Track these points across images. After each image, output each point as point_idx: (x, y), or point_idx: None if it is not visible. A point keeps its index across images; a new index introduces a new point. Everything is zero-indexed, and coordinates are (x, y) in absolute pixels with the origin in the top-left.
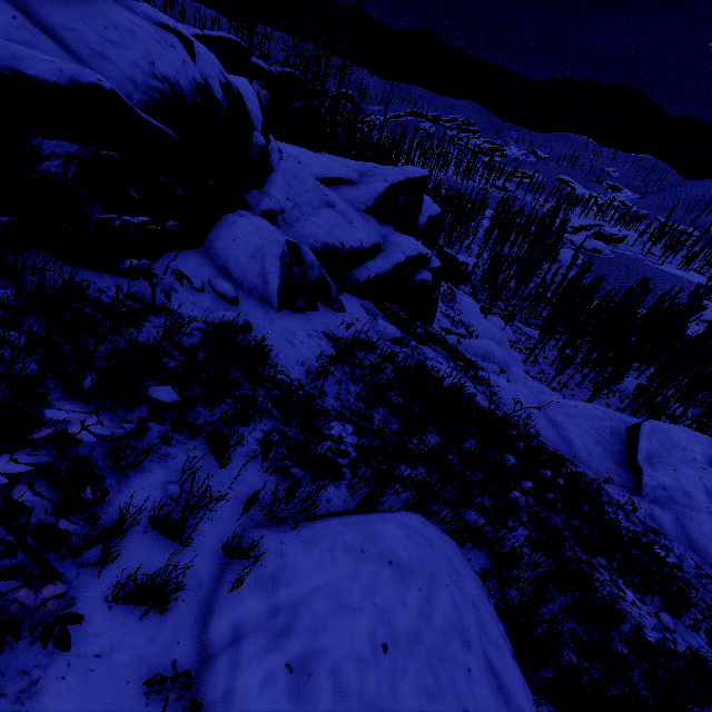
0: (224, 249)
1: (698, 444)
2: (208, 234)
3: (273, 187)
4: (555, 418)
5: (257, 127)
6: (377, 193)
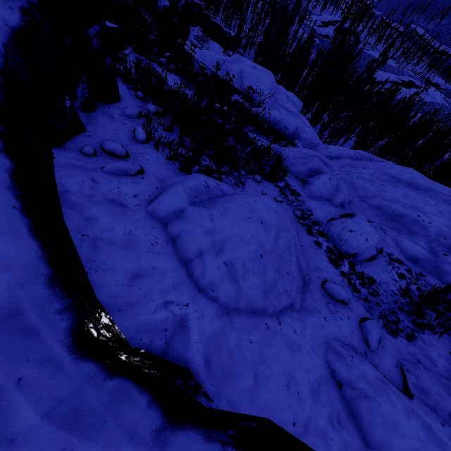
0: None
1: (250, 62)
2: None
3: None
4: (204, 55)
5: None
6: None
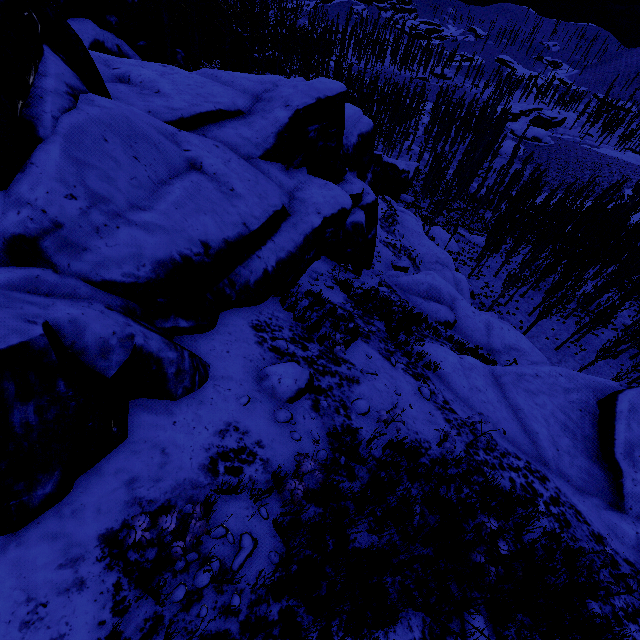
0: None
1: None
2: None
3: (30, 179)
4: (515, 401)
5: None
6: (277, 126)
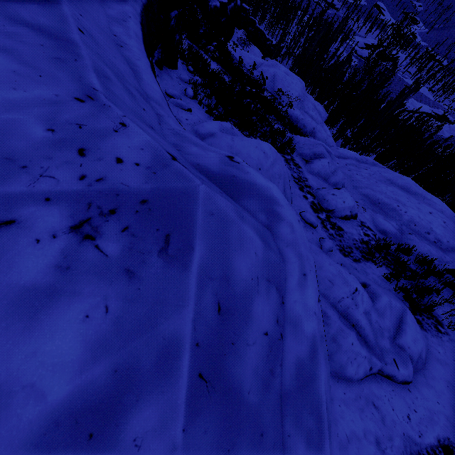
0: None
1: (285, 68)
2: None
3: None
4: (243, 55)
5: None
6: None
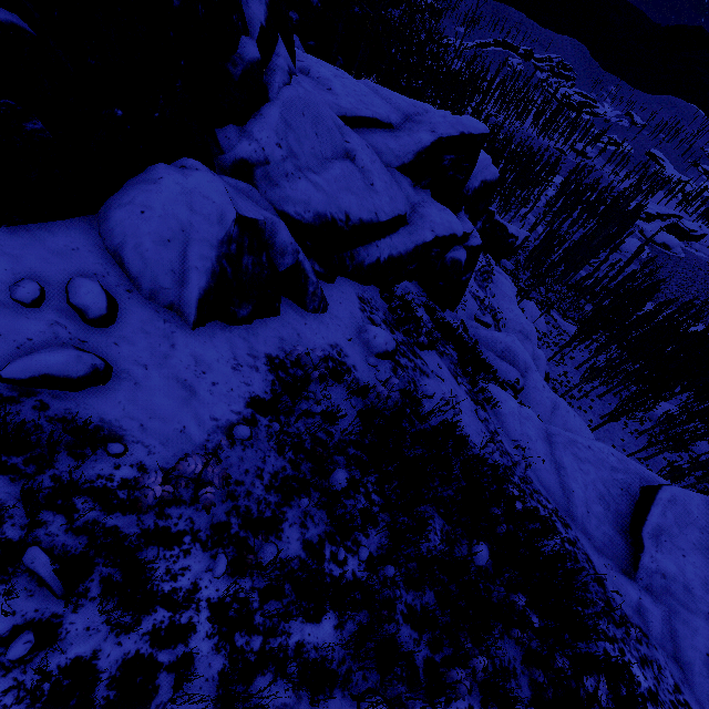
0: (122, 225)
1: None
2: (112, 193)
3: (260, 125)
4: (561, 459)
5: (252, 30)
6: (419, 146)
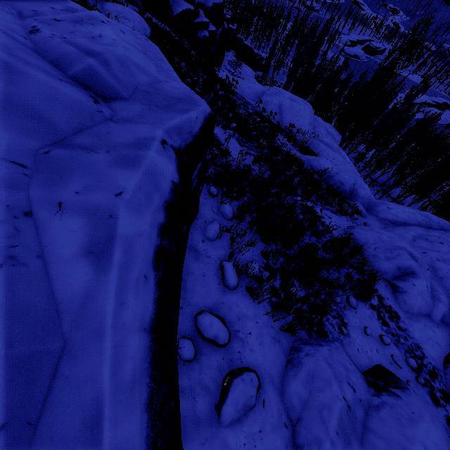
0: None
1: (289, 94)
2: None
3: None
4: (242, 86)
5: None
6: None
